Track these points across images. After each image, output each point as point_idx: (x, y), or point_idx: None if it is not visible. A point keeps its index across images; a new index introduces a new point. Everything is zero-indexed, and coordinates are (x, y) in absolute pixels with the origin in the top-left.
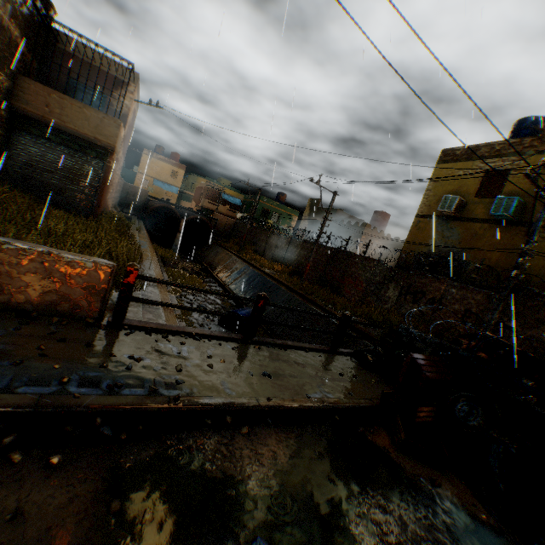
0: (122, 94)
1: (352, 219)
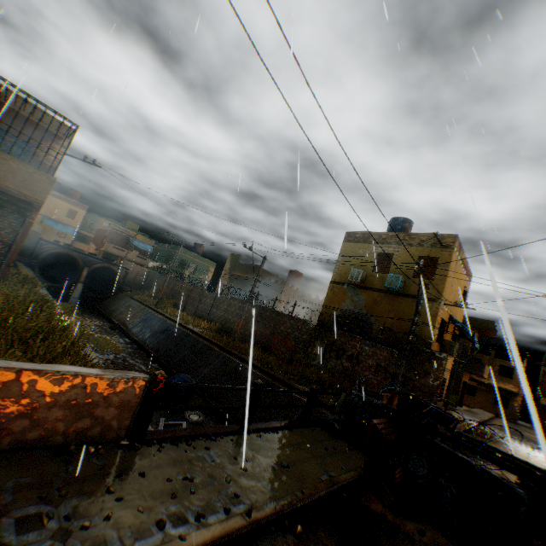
0: (53, 146)
1: (271, 275)
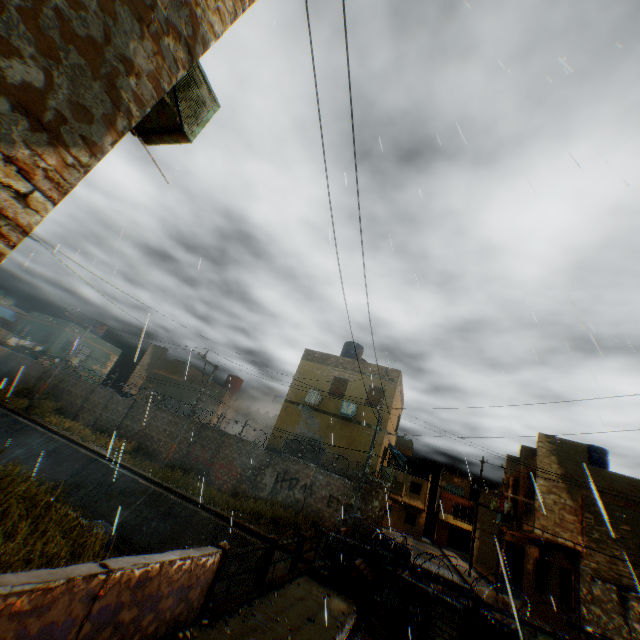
0: None
1: (204, 378)
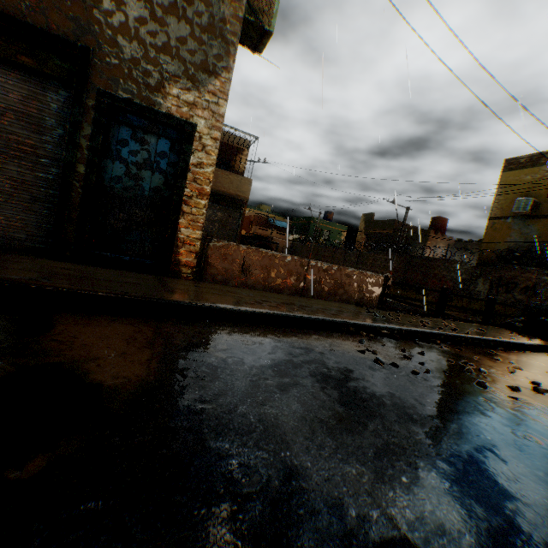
0: (239, 157)
1: (409, 227)
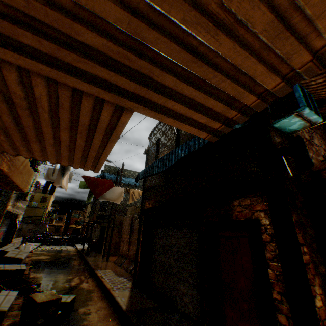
0: None
1: None
